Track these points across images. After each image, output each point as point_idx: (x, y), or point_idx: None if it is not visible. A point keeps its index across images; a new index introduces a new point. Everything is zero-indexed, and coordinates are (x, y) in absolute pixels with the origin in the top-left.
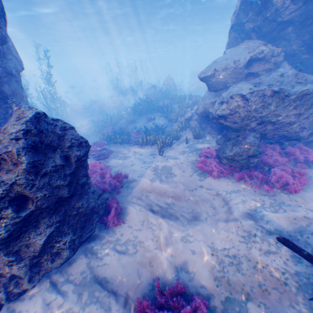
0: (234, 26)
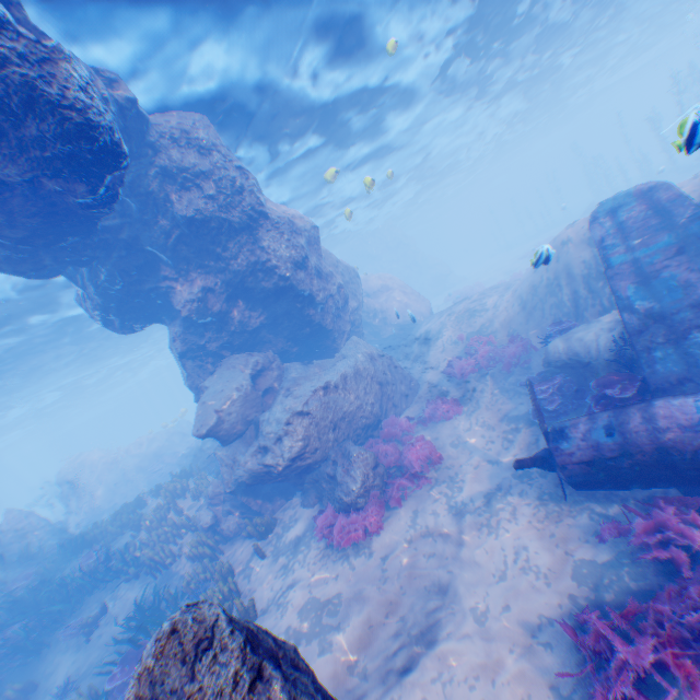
0: (189, 352)
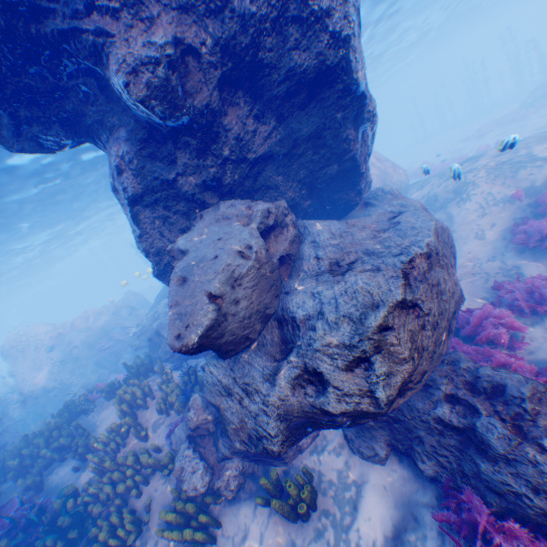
0: (146, 193)
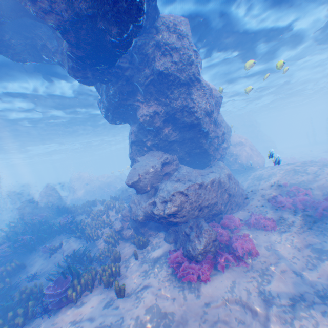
0: (136, 142)
